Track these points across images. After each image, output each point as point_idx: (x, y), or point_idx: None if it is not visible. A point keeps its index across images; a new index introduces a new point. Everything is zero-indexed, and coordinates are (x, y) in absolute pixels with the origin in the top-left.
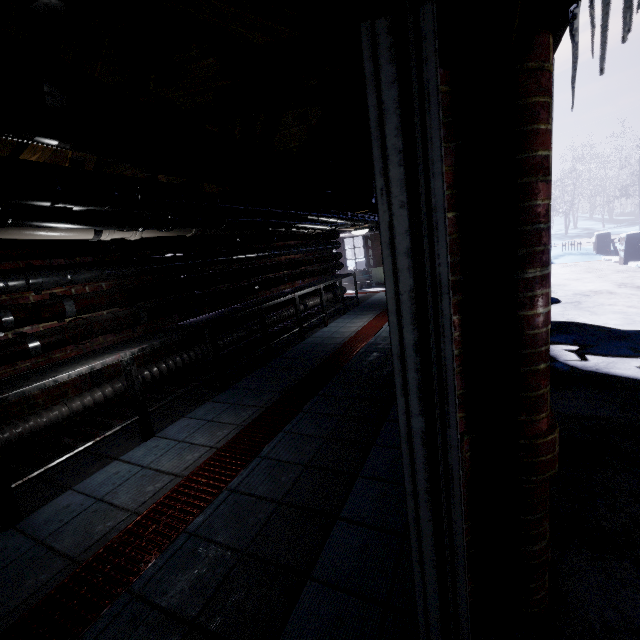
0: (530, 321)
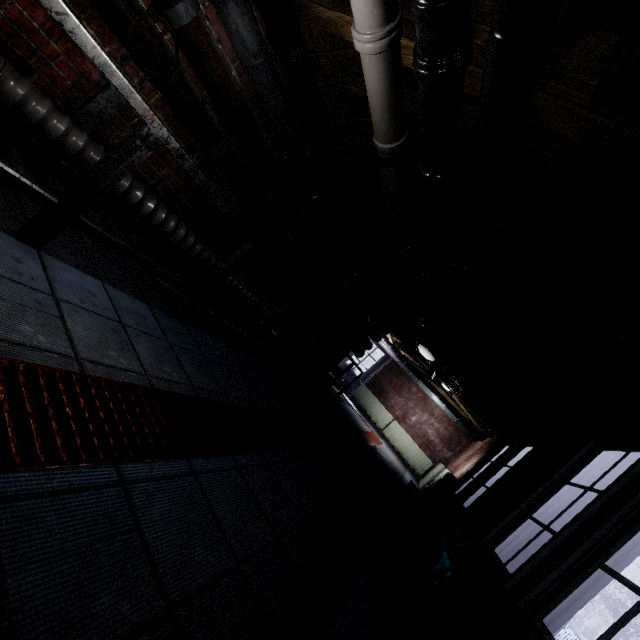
0: None
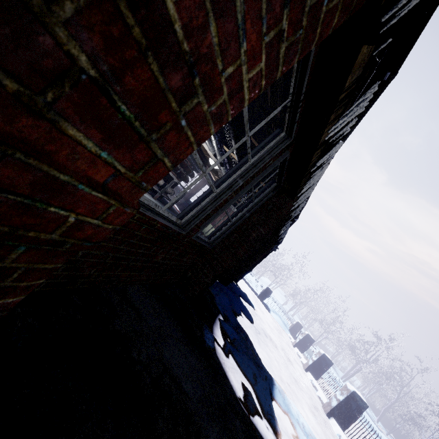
0: None
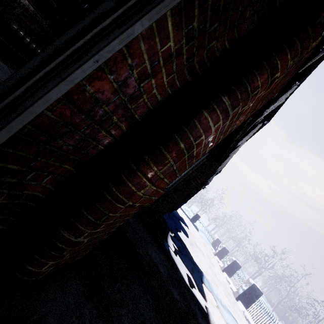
0: (202, 118)
